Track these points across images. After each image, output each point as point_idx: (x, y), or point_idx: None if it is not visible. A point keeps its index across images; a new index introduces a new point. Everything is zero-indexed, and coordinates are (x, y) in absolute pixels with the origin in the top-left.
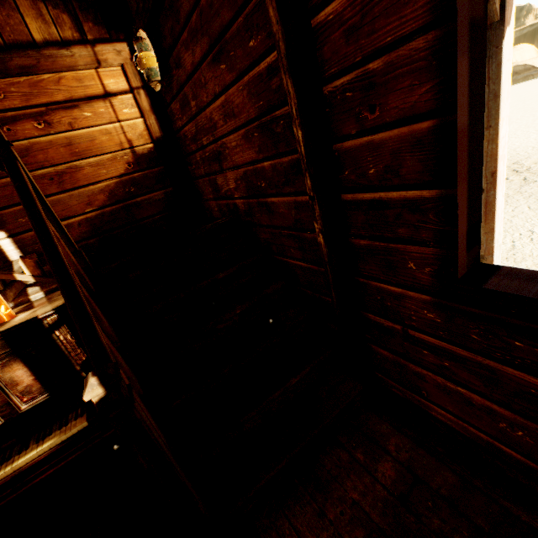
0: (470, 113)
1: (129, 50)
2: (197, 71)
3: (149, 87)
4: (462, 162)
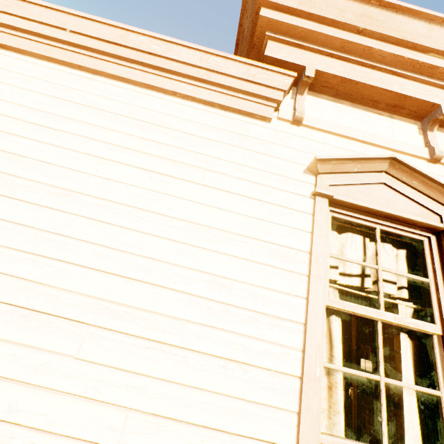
0: None
1: (345, 382)
2: (364, 407)
3: (346, 391)
4: None
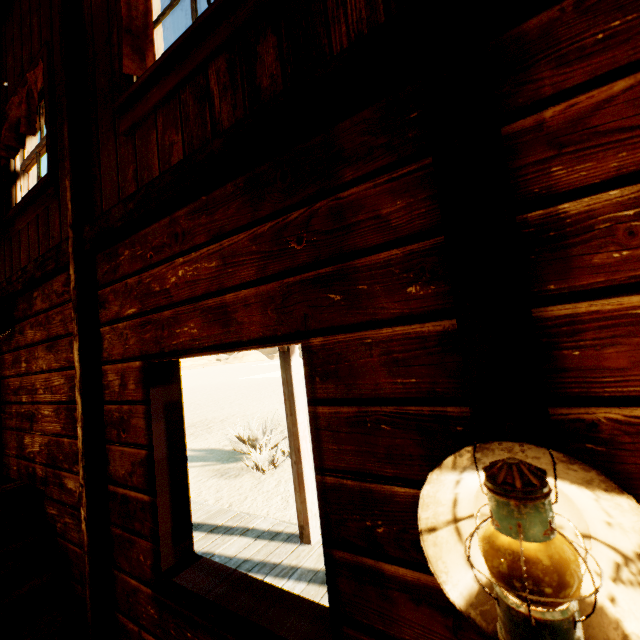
0: (170, 449)
1: None
2: (35, 346)
3: None
4: (163, 479)
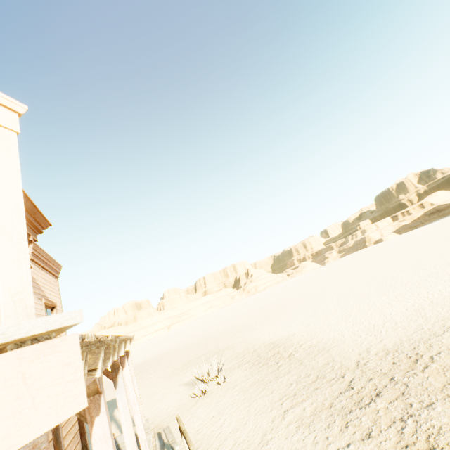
0: None
1: None
2: None
3: None
4: None
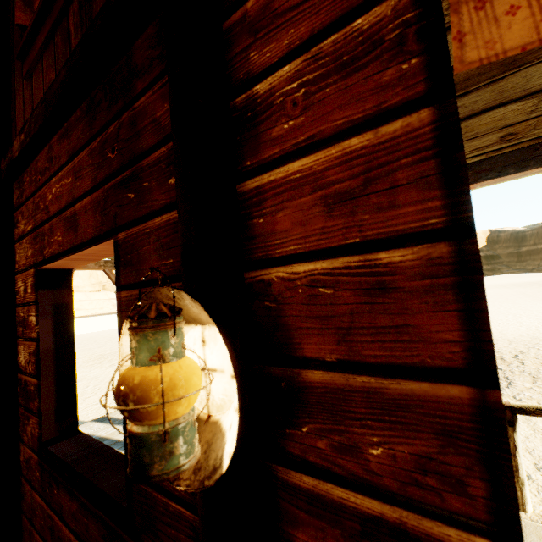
0: (57, 342)
1: None
2: None
3: None
4: (48, 366)
